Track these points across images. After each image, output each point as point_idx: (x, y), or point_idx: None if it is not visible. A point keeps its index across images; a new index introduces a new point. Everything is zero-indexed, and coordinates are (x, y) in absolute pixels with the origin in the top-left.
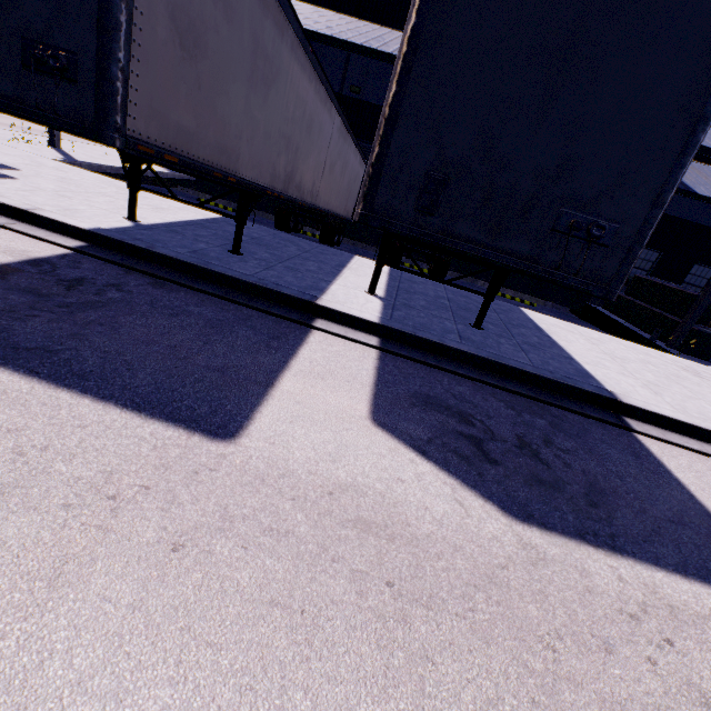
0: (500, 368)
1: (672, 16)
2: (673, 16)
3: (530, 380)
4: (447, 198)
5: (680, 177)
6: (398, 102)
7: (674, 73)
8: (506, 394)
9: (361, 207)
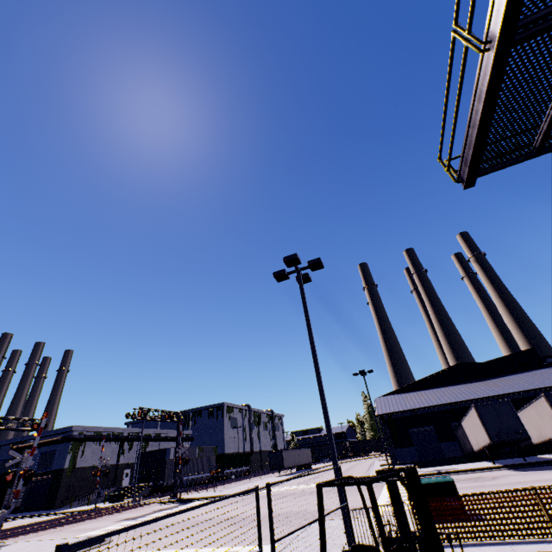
0: None
1: None
2: None
3: None
4: None
5: None
6: None
7: None
8: None
9: None
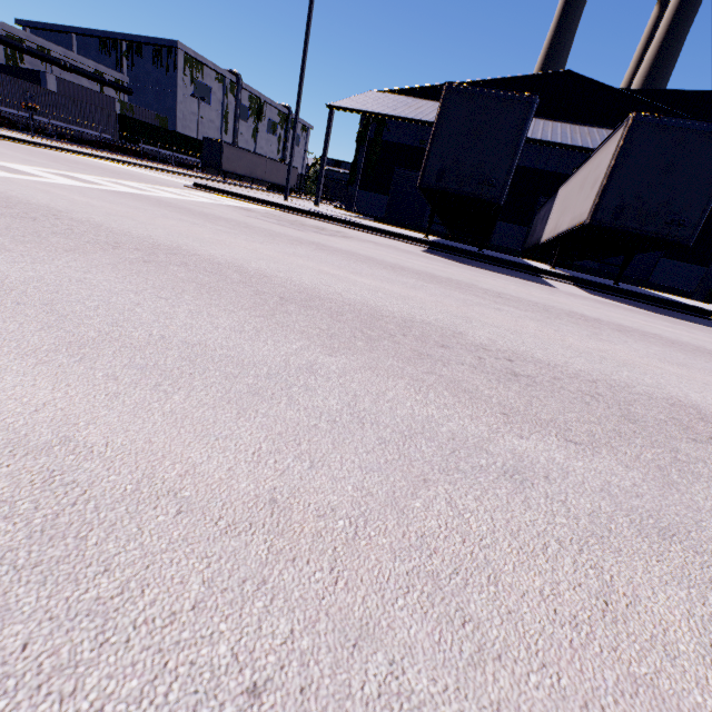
0: (635, 295)
1: (703, 157)
2: (704, 157)
3: (652, 300)
4: (623, 214)
5: (711, 203)
6: (607, 186)
7: (706, 172)
8: (640, 303)
9: (589, 219)
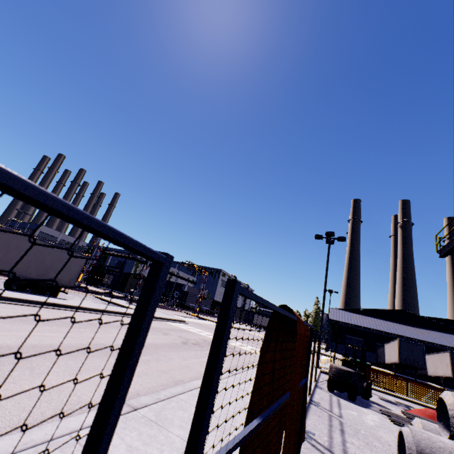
0: None
1: None
2: None
3: None
4: None
5: None
6: (452, 367)
7: None
8: None
9: (452, 376)
